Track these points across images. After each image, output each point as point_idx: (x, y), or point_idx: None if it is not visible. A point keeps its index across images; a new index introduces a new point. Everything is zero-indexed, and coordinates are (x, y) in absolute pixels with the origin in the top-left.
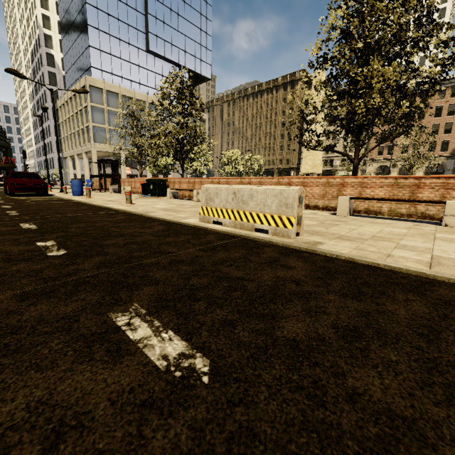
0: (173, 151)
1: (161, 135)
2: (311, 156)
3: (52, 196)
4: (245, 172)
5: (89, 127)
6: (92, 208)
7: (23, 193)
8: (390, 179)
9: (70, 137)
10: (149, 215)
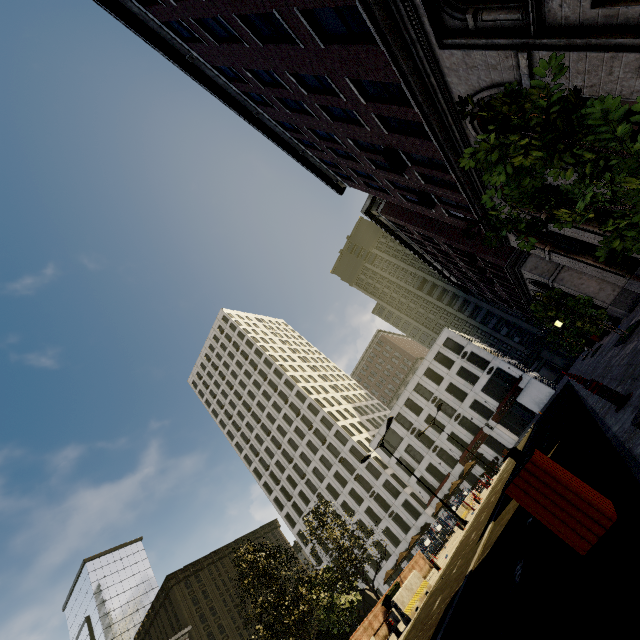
0: None
1: None
2: None
3: None
4: None
5: None
6: None
7: None
8: (361, 627)
9: None
10: None
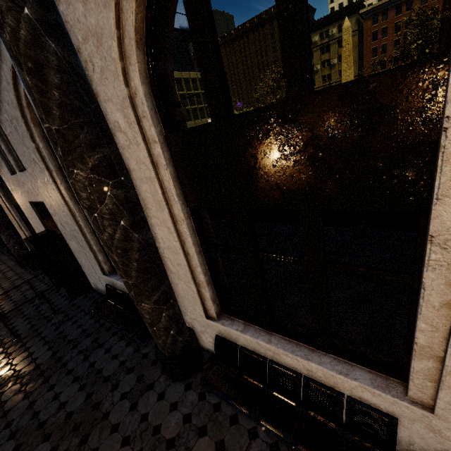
0: None
1: None
2: None
3: None
4: None
5: None
6: None
7: None
8: None
9: None
10: None
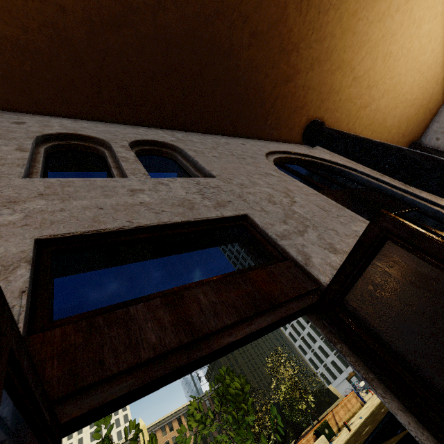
0: None
1: None
2: None
3: None
4: None
5: None
6: None
7: None
8: None
9: None
10: None
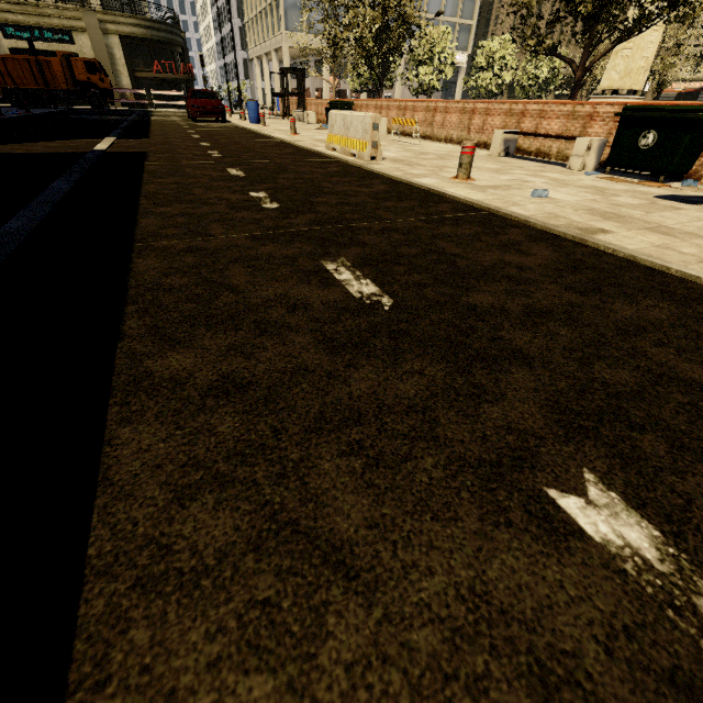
0: (365, 54)
1: (350, 27)
2: (629, 49)
3: (230, 123)
4: (521, 85)
5: (279, 1)
6: (256, 136)
7: (204, 119)
8: (569, 106)
9: (256, 21)
10: (295, 143)
